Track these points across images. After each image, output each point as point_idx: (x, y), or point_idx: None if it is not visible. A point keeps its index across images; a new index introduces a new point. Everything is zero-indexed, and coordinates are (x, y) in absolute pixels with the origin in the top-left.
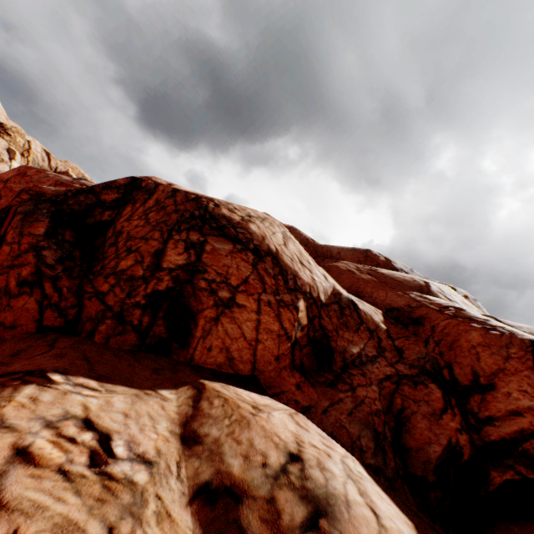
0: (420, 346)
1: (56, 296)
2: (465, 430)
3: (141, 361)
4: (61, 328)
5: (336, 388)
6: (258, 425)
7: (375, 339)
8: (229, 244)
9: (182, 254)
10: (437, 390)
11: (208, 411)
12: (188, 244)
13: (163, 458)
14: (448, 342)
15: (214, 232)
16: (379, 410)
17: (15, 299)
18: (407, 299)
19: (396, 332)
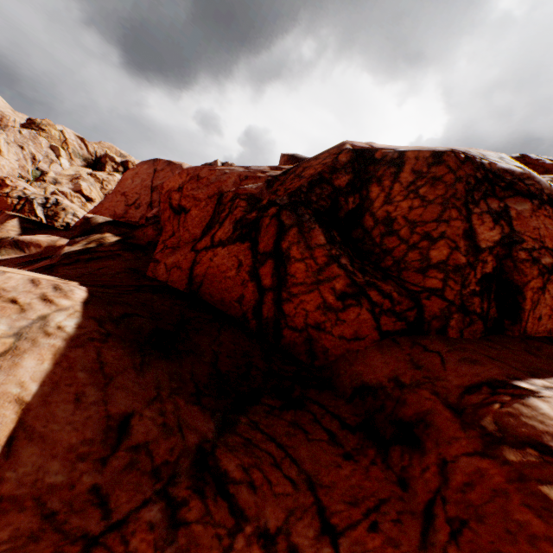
0: None
1: (385, 302)
2: None
3: (507, 347)
4: (403, 331)
5: None
6: None
7: None
8: (525, 202)
9: (493, 229)
10: None
11: None
12: (492, 215)
13: None
14: None
15: (506, 193)
16: None
17: (342, 312)
18: None
19: None
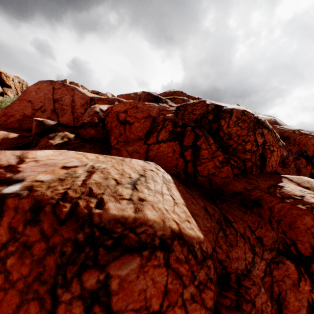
0: (294, 147)
1: (235, 164)
2: (312, 168)
3: (266, 176)
4: (240, 173)
5: (286, 167)
6: (311, 181)
7: (285, 148)
8: (266, 130)
9: (261, 139)
10: (303, 160)
11: (298, 182)
12: (260, 134)
13: (312, 192)
14: (302, 144)
15: (261, 127)
16: (296, 170)
17: (221, 168)
18: (278, 129)
19: (286, 144)
